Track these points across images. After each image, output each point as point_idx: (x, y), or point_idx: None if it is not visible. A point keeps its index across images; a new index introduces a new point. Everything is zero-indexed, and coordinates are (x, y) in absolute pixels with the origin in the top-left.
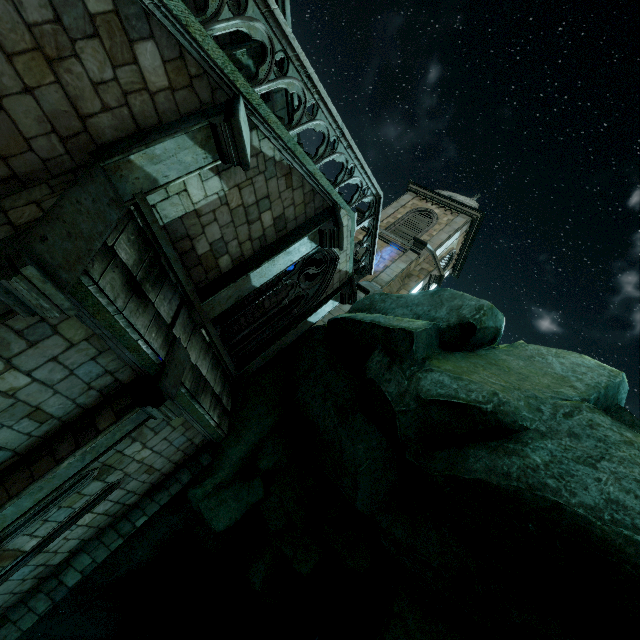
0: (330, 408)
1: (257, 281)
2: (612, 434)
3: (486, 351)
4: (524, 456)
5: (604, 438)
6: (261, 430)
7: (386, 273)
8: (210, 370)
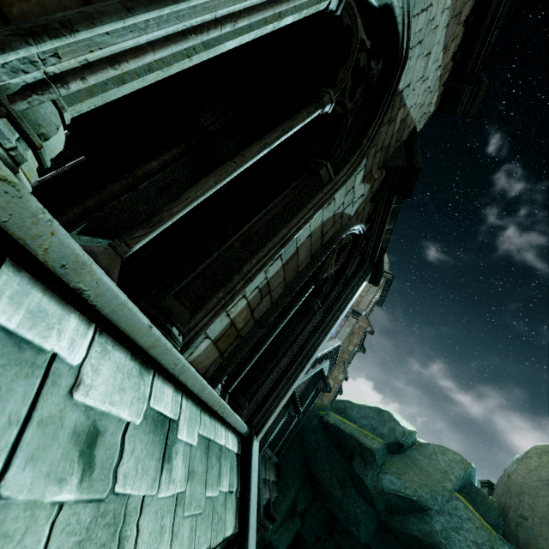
0: (336, 483)
1: (292, 426)
2: (464, 514)
3: (410, 451)
4: (432, 525)
5: (461, 516)
6: (295, 489)
7: (338, 338)
8: (273, 473)
